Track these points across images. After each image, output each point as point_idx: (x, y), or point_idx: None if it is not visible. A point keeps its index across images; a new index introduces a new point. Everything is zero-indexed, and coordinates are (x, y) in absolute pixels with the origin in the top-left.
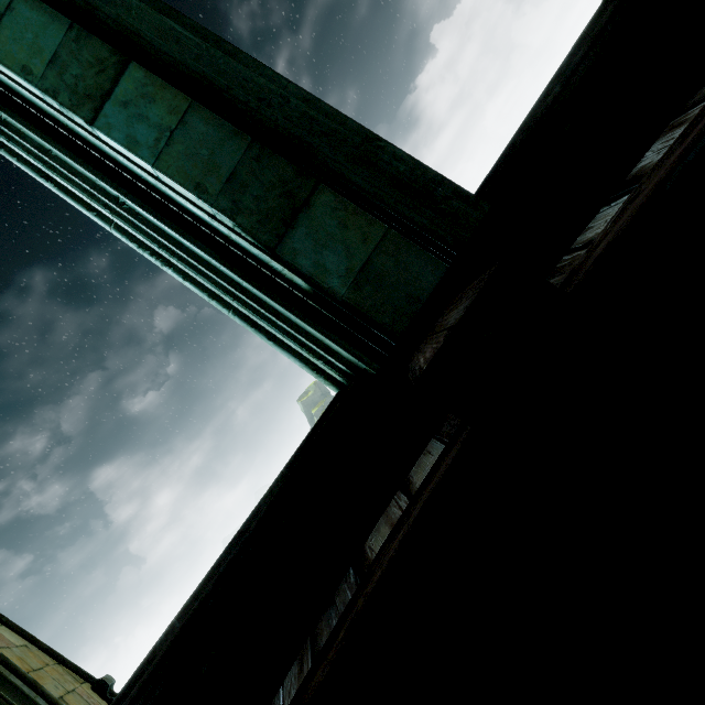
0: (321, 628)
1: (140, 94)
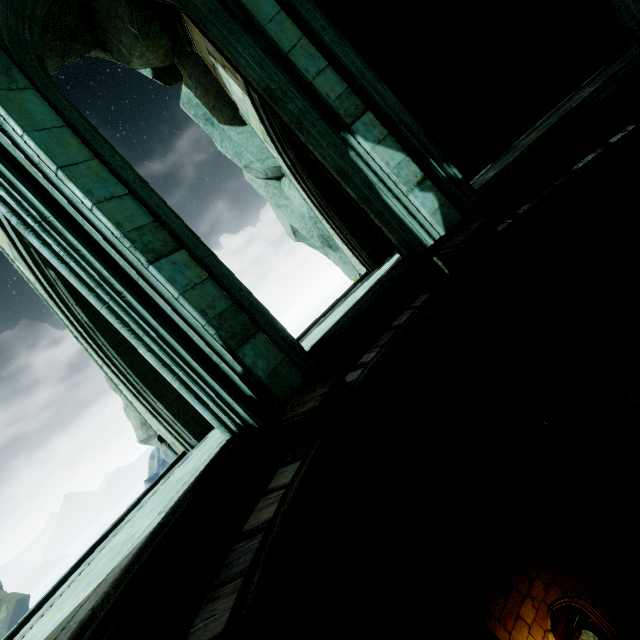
0: (224, 577)
1: (183, 263)
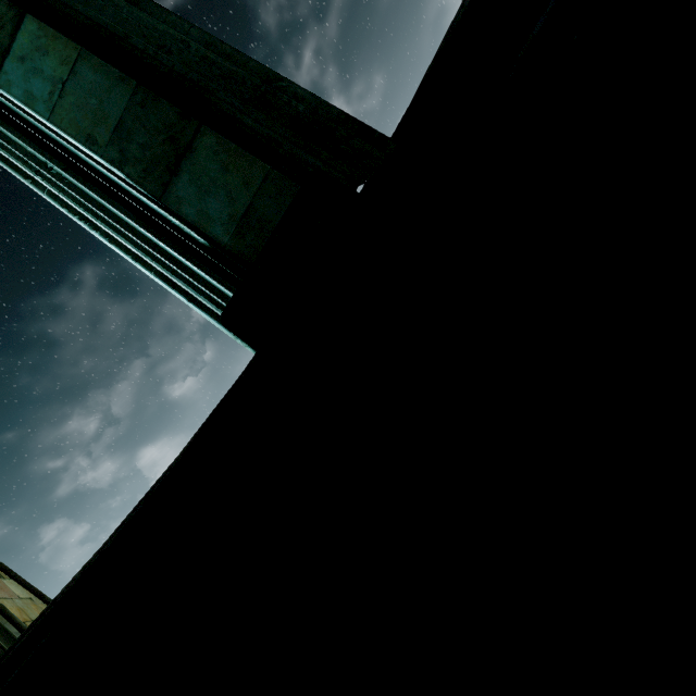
0: None
1: (35, 47)
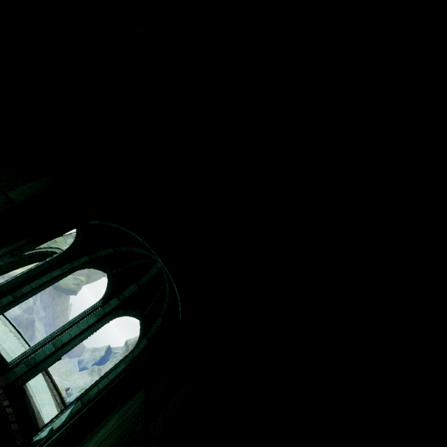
0: None
1: (51, 350)
